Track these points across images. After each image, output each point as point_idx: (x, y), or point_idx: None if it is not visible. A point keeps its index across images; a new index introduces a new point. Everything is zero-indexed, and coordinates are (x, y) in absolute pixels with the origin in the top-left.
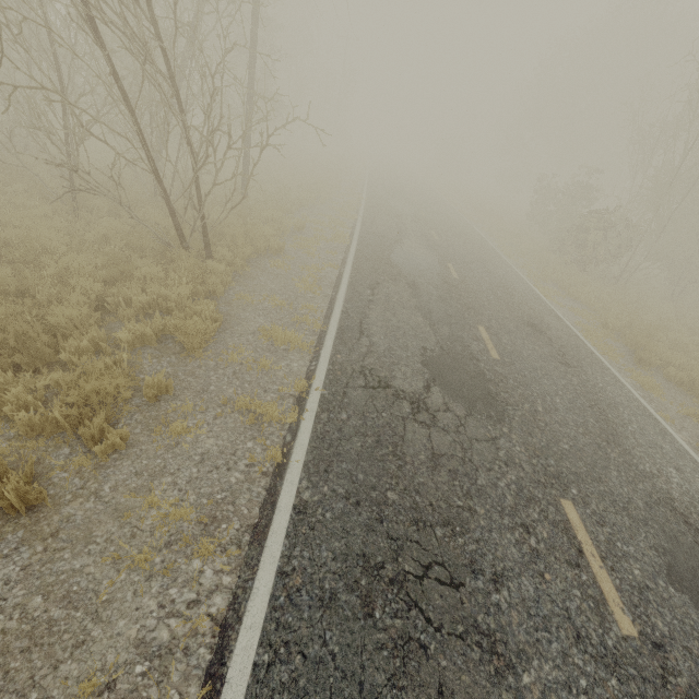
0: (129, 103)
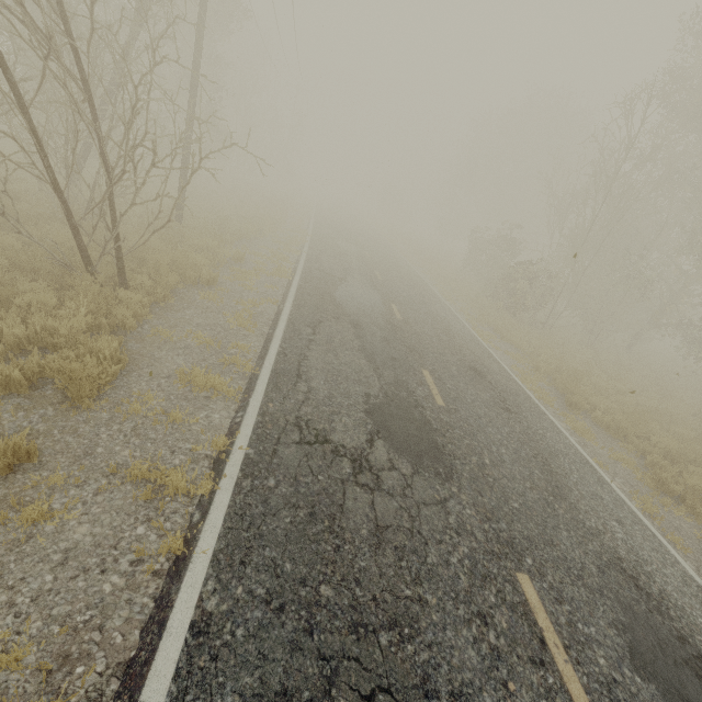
0: (21, 98)
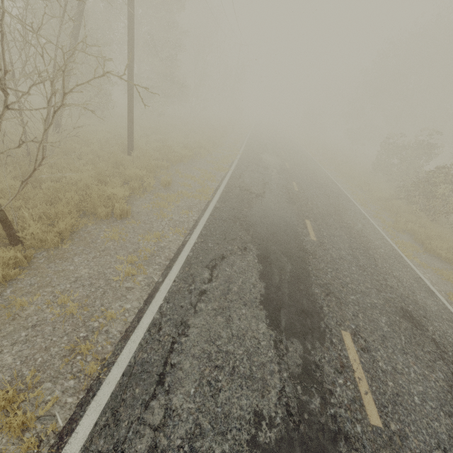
0: None
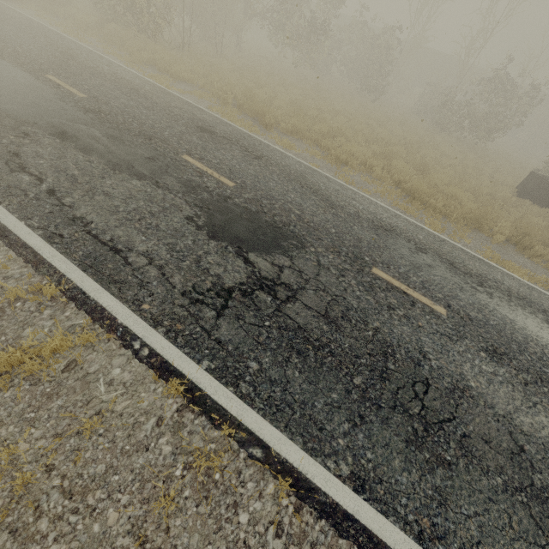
0: None
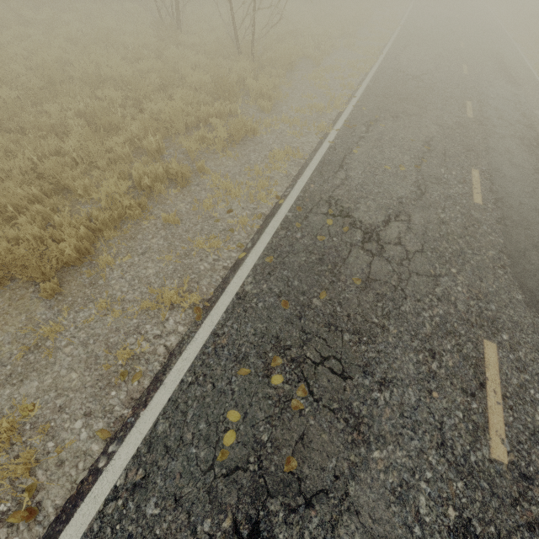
0: None
